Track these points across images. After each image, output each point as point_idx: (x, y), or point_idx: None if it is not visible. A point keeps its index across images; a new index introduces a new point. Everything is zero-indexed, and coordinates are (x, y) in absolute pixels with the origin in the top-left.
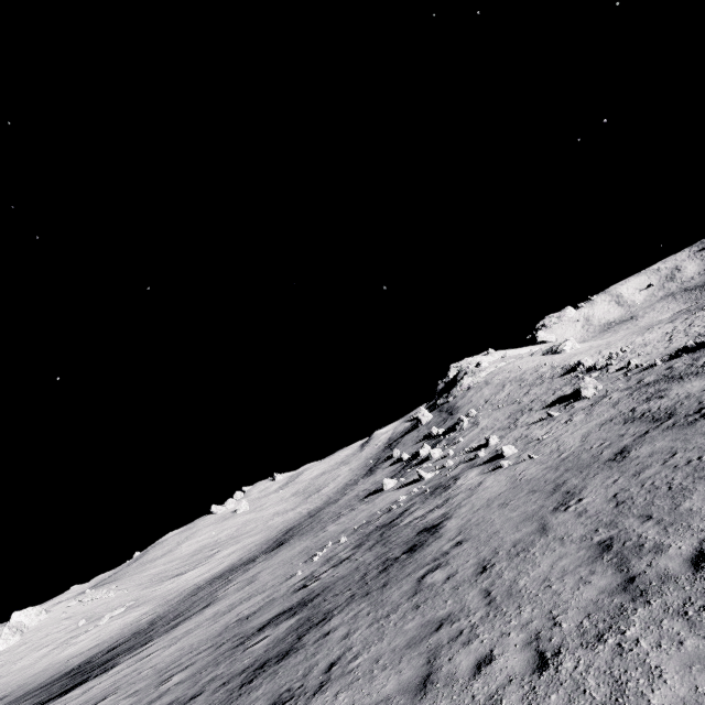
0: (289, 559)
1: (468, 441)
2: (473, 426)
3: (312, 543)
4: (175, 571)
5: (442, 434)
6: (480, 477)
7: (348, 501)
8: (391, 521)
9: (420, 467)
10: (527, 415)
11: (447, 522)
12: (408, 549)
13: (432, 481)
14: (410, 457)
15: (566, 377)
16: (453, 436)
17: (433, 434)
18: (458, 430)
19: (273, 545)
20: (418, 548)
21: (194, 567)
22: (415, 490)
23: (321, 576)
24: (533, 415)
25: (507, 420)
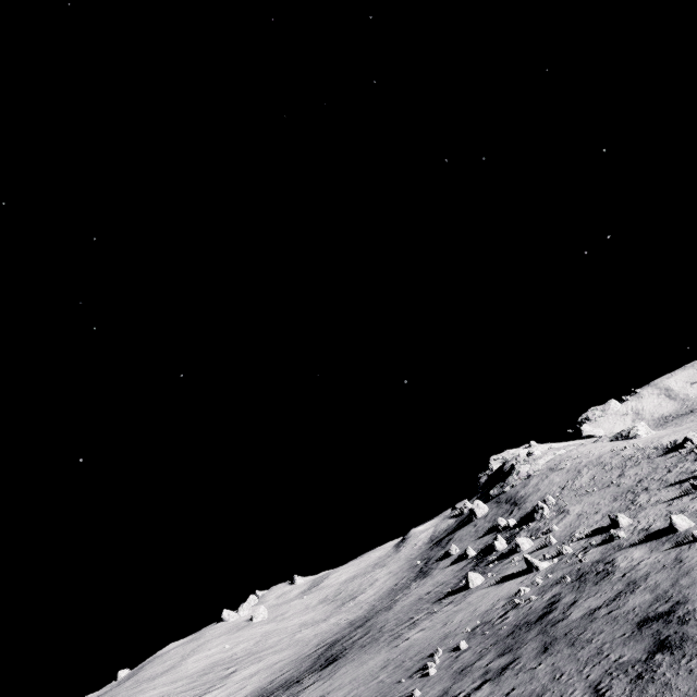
0: (368, 676)
1: (568, 528)
2: (560, 514)
3: (396, 654)
4: (181, 694)
5: (514, 526)
6: (664, 554)
7: (412, 606)
8: (540, 616)
9: (510, 560)
10: (646, 495)
11: (693, 606)
12: (652, 646)
13: (558, 570)
14: (479, 553)
15: (672, 455)
16: (534, 526)
17: (501, 526)
18: (538, 519)
19: (320, 662)
20: (679, 642)
21: (206, 691)
22: (539, 581)
23: (475, 695)
24: (659, 493)
25: (615, 502)
